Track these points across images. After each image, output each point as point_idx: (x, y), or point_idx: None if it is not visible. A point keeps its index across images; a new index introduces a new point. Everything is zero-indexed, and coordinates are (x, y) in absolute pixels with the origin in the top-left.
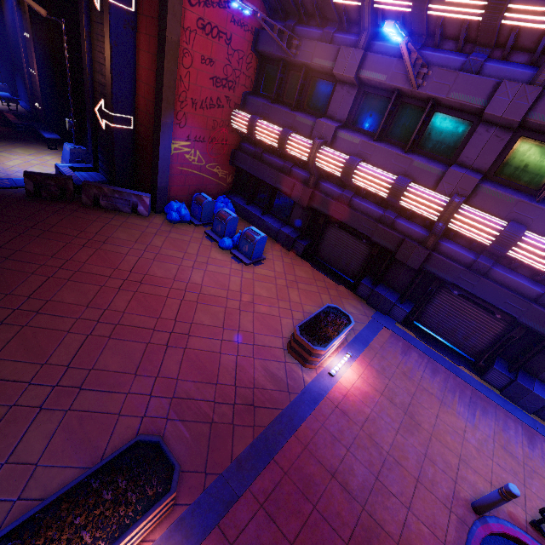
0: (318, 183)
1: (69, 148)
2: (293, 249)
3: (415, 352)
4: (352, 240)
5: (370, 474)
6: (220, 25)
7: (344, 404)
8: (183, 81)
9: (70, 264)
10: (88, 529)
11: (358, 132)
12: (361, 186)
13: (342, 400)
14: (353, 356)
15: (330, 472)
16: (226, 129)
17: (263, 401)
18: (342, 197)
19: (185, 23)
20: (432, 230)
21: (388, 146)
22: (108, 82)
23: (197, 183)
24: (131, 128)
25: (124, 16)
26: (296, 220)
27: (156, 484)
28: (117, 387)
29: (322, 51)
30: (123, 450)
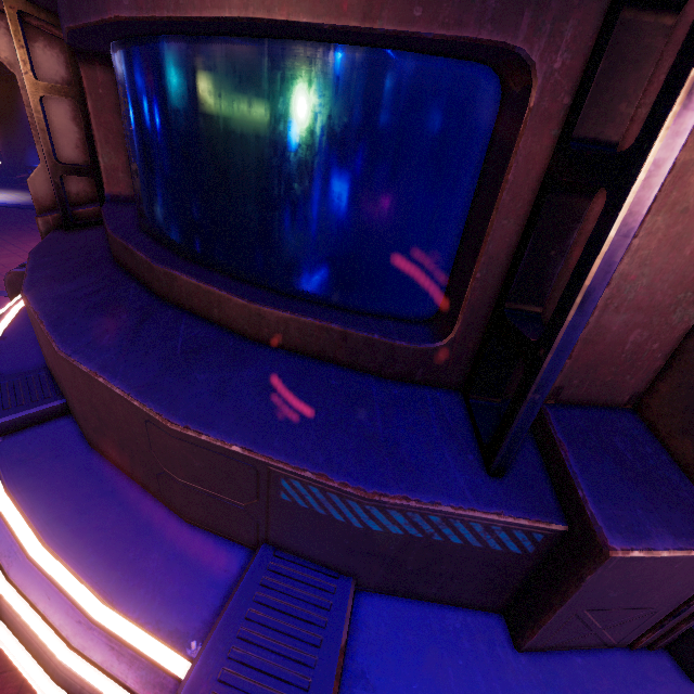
0: None
1: None
2: None
3: None
4: None
5: None
6: None
7: None
8: None
9: None
10: None
11: None
12: None
13: None
14: None
15: None
16: None
17: None
18: None
19: None
20: None
21: None
22: None
23: None
24: None
25: None
26: None
27: None
28: None
29: None
30: None
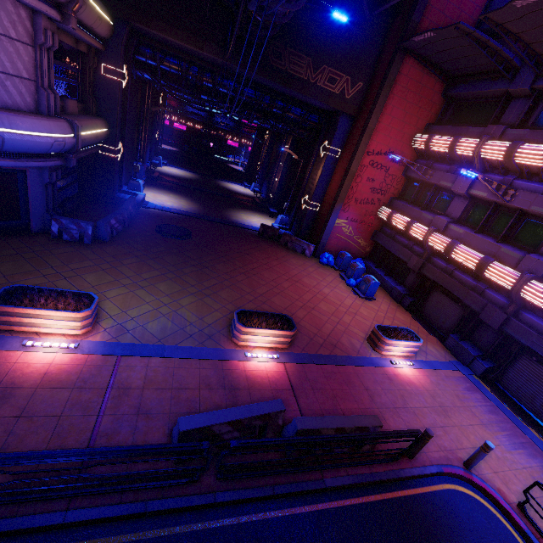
0: (430, 257)
1: (281, 217)
2: (401, 303)
3: (480, 395)
4: (450, 303)
5: (391, 404)
6: (383, 163)
7: (392, 376)
8: (353, 189)
9: (269, 264)
10: (267, 319)
11: (466, 226)
12: (458, 260)
13: (392, 375)
14: (416, 366)
15: (366, 388)
16: (373, 217)
17: (341, 347)
18: (446, 268)
19: (362, 163)
20: (510, 298)
21: (485, 237)
22: (314, 187)
23: (344, 246)
24: (317, 210)
25: (333, 159)
26: (409, 282)
27: (287, 329)
28: (276, 309)
29: (446, 177)
30: (279, 315)
